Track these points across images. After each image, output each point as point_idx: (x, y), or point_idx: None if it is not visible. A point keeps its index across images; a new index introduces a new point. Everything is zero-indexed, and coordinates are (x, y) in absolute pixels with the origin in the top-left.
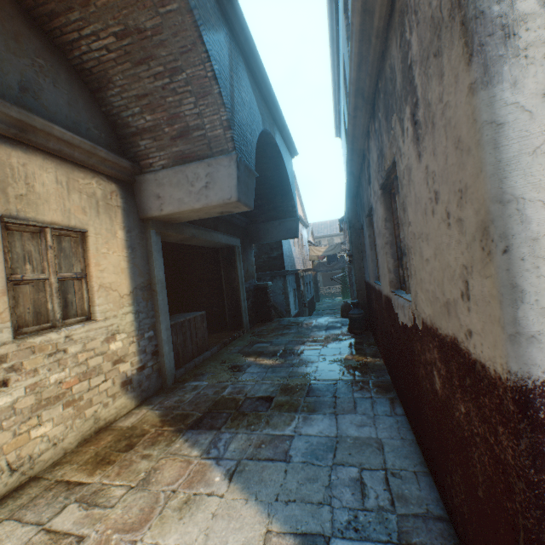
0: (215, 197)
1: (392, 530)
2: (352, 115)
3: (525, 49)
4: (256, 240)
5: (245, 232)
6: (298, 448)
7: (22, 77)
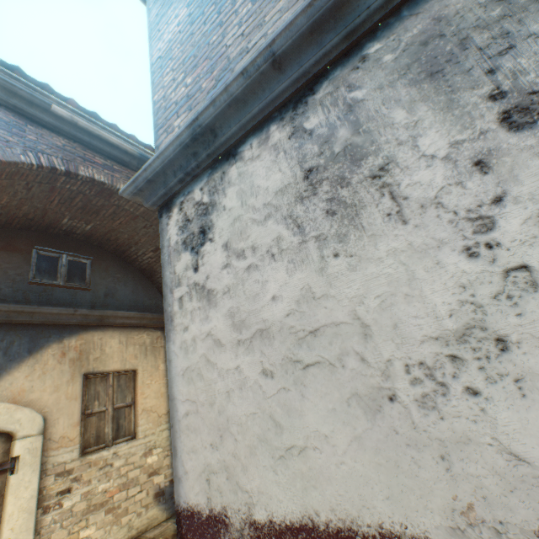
0: None
1: None
2: None
3: (176, 326)
4: None
5: None
6: None
7: (107, 289)
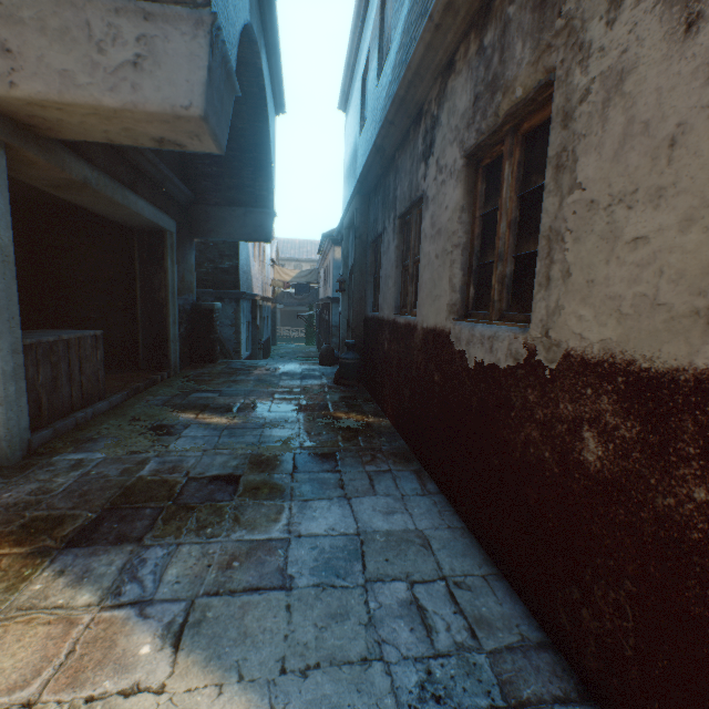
0: (156, 94)
1: (491, 685)
2: (437, 20)
3: None
4: (203, 232)
5: (185, 213)
6: (302, 560)
7: None
